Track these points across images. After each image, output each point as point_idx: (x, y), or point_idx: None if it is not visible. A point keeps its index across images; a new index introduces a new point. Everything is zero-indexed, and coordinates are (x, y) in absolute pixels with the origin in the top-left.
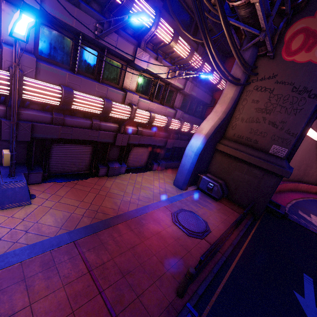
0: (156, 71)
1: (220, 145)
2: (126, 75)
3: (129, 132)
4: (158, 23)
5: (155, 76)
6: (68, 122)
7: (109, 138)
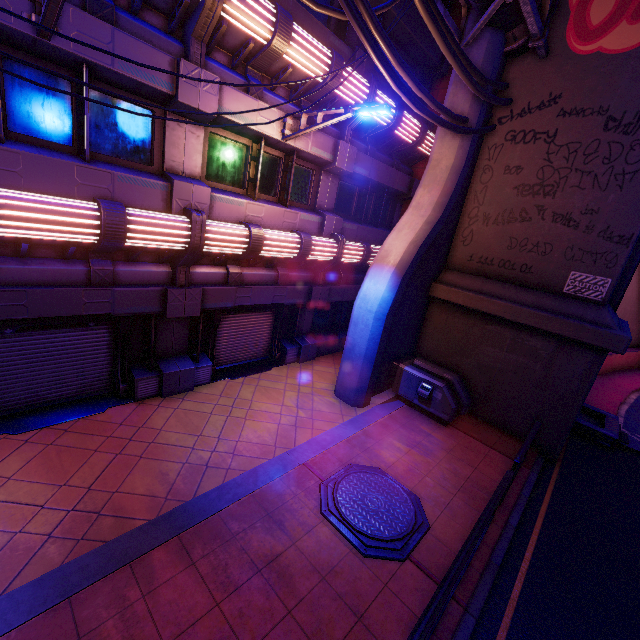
0: (250, 121)
1: (440, 287)
2: (168, 137)
3: (204, 280)
4: None
5: (252, 134)
6: (11, 274)
7: (146, 304)
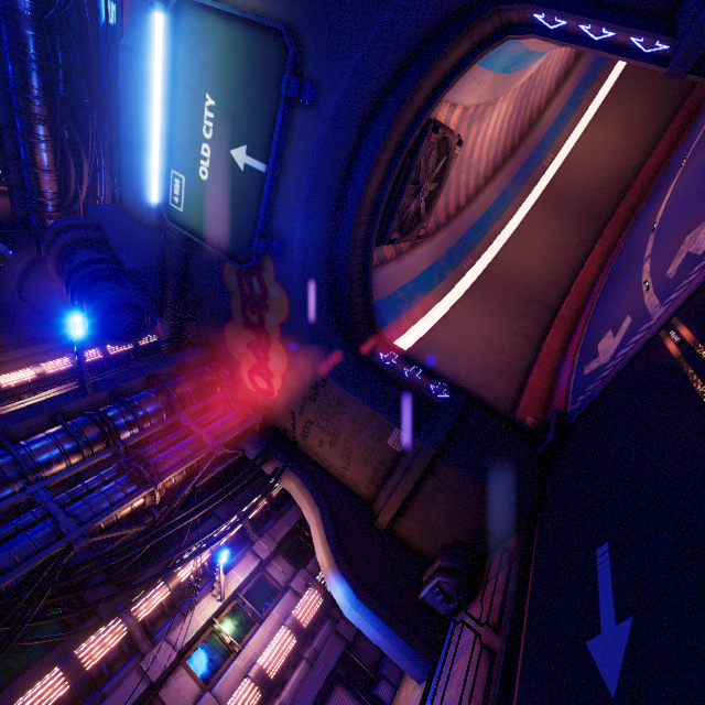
0: (197, 625)
1: (378, 522)
2: (167, 701)
3: None
4: (130, 613)
5: (206, 626)
6: None
7: None
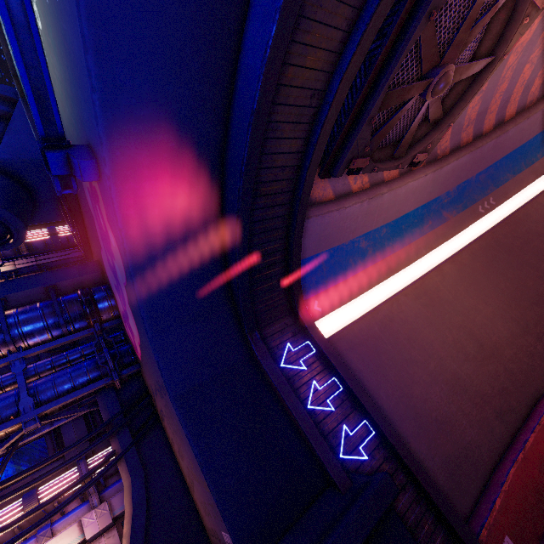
0: None
1: None
2: None
3: None
4: None
5: None
6: None
7: None
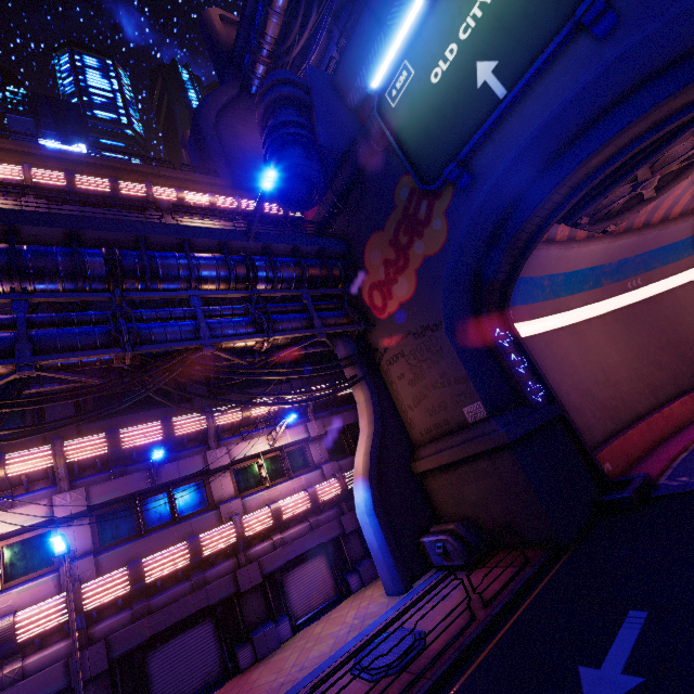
0: (249, 452)
1: (415, 465)
2: (212, 486)
3: (259, 555)
4: (213, 416)
5: (254, 456)
6: (156, 604)
7: (227, 589)
